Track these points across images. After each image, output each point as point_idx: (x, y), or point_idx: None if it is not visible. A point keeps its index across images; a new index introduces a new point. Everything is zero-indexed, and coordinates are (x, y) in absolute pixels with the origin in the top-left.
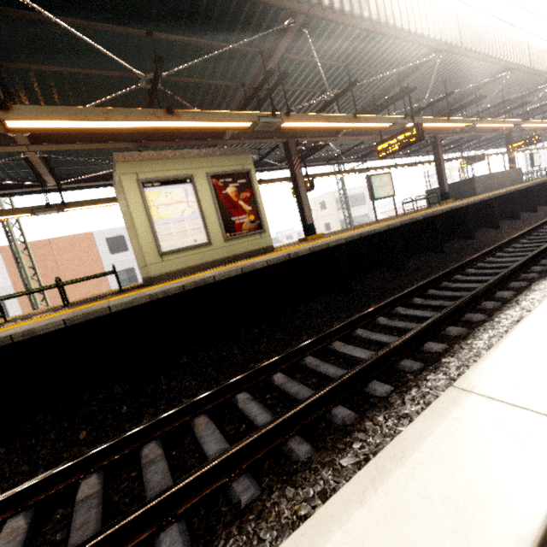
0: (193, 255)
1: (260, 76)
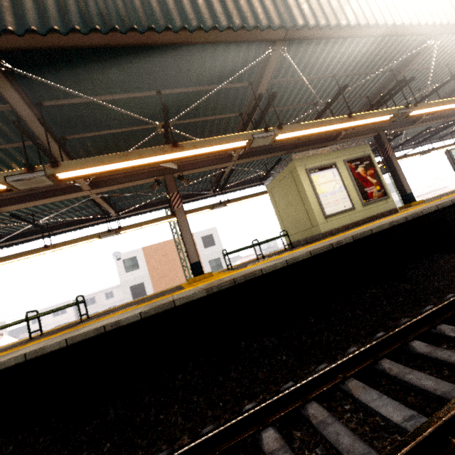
0: (344, 217)
1: (387, 86)
